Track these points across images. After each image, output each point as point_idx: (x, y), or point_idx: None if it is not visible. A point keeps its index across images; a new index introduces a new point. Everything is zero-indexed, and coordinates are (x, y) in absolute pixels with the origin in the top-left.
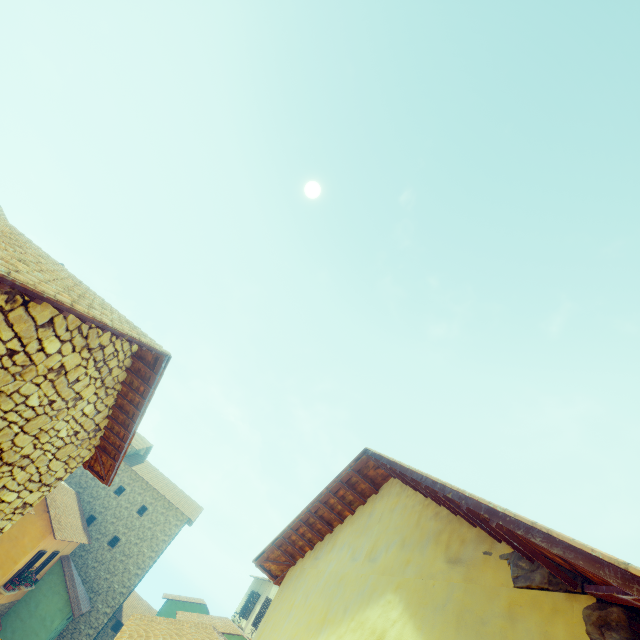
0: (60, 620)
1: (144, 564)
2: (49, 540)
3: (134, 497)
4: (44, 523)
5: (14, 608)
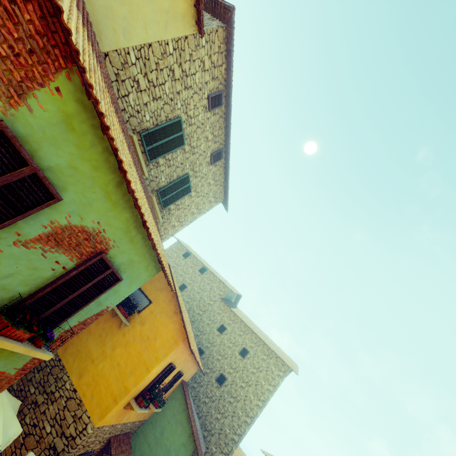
0: None
1: (252, 412)
2: (179, 352)
3: (234, 338)
4: (175, 327)
5: (142, 428)
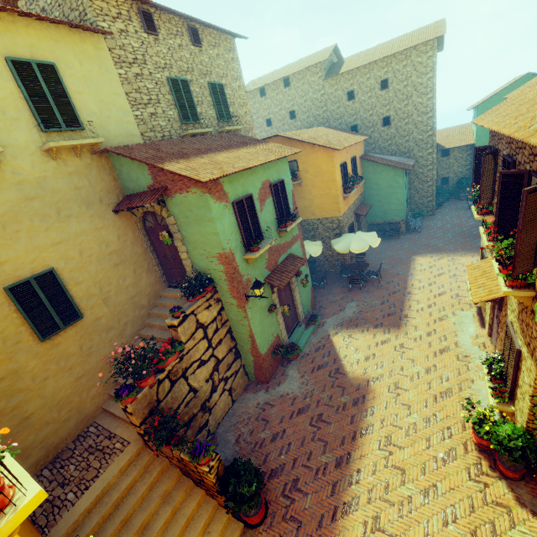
0: (401, 179)
1: (428, 108)
2: (338, 156)
3: (366, 86)
4: (321, 152)
5: (366, 195)
